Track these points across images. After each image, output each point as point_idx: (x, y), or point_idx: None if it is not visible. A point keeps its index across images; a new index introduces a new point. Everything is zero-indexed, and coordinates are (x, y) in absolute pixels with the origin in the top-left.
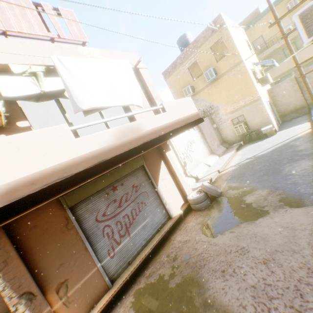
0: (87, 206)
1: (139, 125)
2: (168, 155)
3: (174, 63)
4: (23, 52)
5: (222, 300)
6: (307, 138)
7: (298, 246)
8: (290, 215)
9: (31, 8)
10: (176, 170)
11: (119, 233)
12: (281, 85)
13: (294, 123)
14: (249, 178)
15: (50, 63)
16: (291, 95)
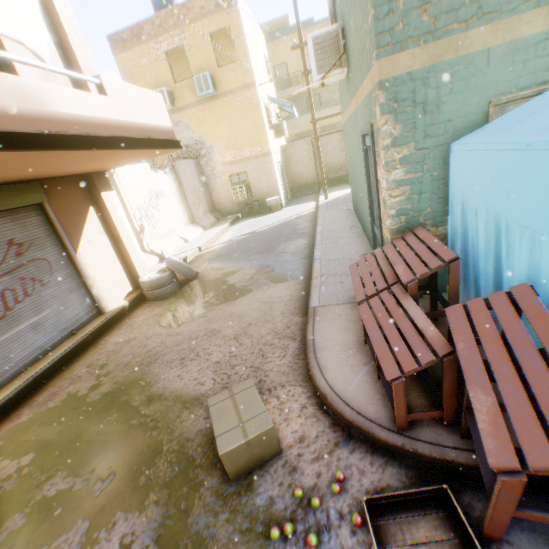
0: None
1: (38, 93)
2: (107, 198)
3: (139, 29)
4: None
5: (176, 387)
6: (310, 217)
7: (272, 316)
8: (273, 290)
9: None
10: (121, 230)
11: None
12: (298, 145)
13: (303, 201)
14: (239, 257)
15: None
16: (305, 163)
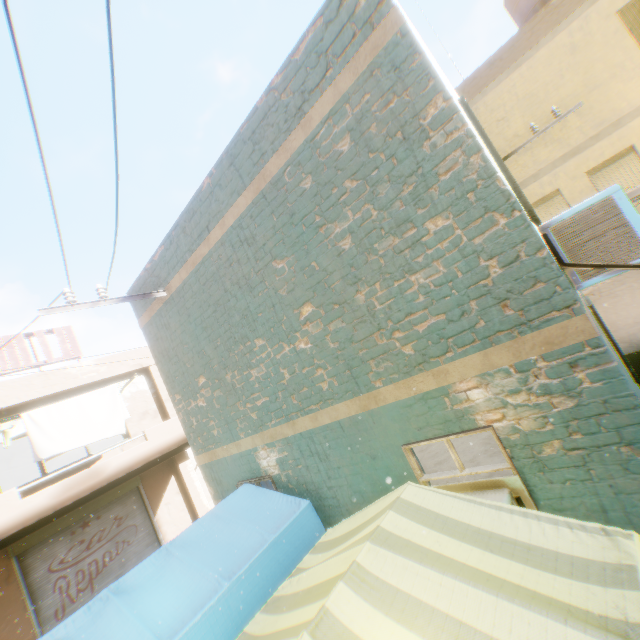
0: (42, 551)
1: (101, 468)
2: (182, 467)
3: None
4: (2, 394)
5: None
6: None
7: None
8: None
9: (23, 341)
10: (191, 488)
11: (79, 585)
12: None
13: None
14: None
15: (29, 399)
16: None
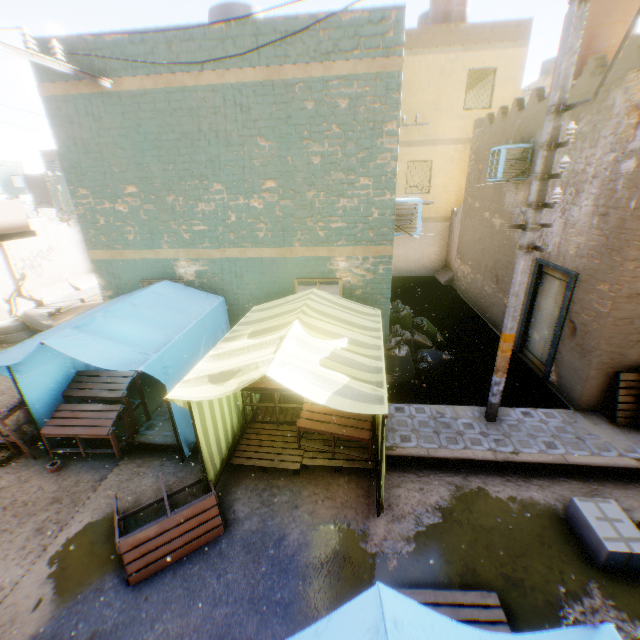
0: None
1: None
2: None
3: None
4: None
5: None
6: None
7: None
8: None
9: None
10: None
11: None
12: None
13: None
14: None
15: None
16: None
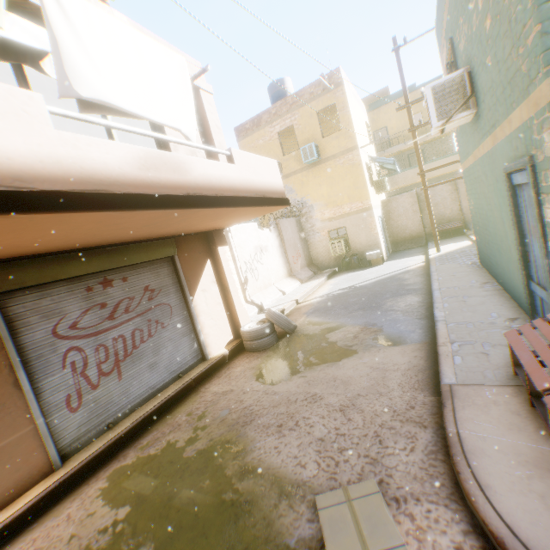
0: (39, 302)
1: (184, 164)
2: (221, 252)
3: (258, 118)
4: None
5: (272, 462)
6: (419, 272)
7: (387, 388)
8: (384, 354)
9: None
10: (230, 280)
11: (100, 367)
12: (400, 199)
13: (407, 255)
14: (339, 312)
15: None
16: (409, 216)
